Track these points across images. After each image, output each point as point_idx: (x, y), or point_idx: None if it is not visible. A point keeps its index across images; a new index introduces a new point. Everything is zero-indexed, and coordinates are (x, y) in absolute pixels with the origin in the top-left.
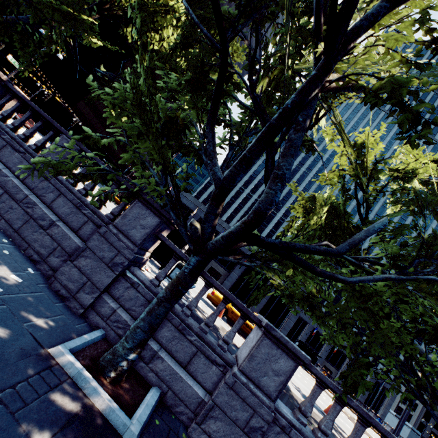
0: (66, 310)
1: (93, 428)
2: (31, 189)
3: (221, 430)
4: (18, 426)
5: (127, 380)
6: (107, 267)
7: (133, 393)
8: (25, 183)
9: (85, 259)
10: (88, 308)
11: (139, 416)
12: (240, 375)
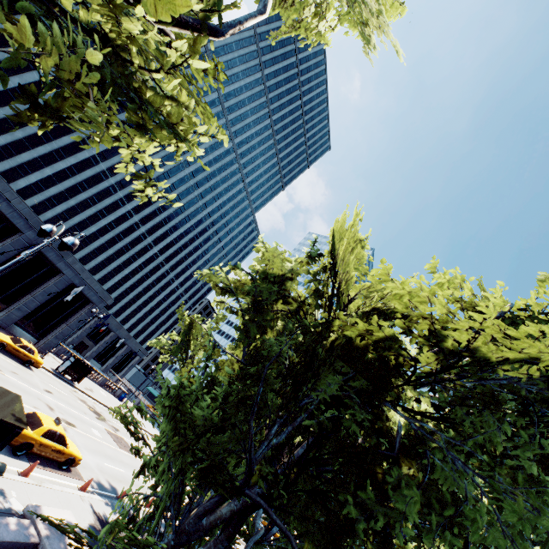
0: None
1: None
2: None
3: None
4: None
5: None
6: None
7: None
8: None
9: None
10: None
11: None
12: None
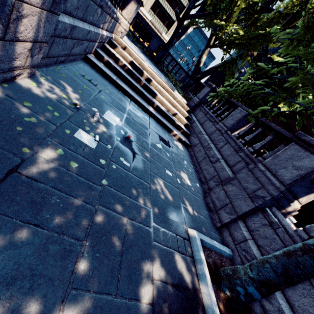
0: (209, 218)
1: None
2: (212, 140)
3: None
4: (151, 250)
5: None
6: (248, 197)
7: None
8: (210, 137)
9: (232, 185)
10: (224, 226)
11: None
12: None
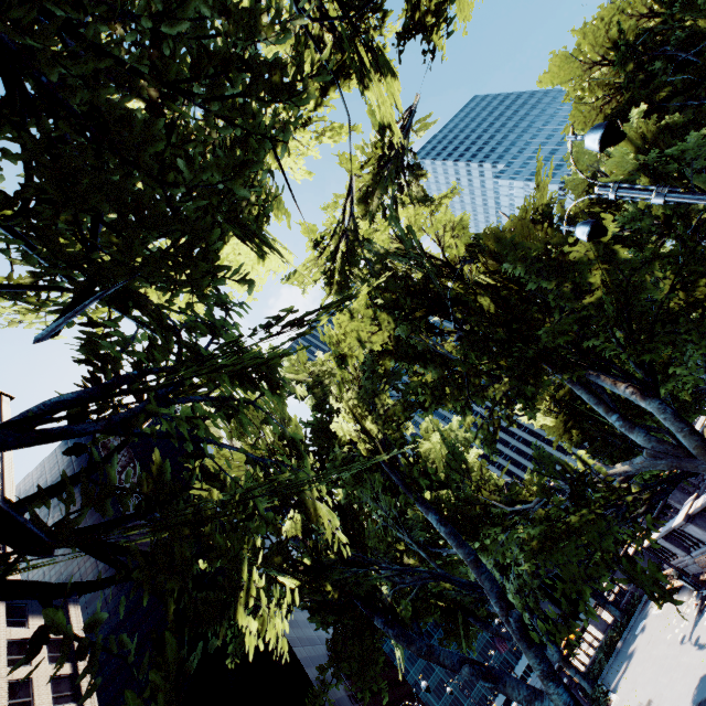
0: None
1: None
2: None
3: None
4: None
5: None
6: None
7: None
8: None
9: None
10: None
11: None
12: None
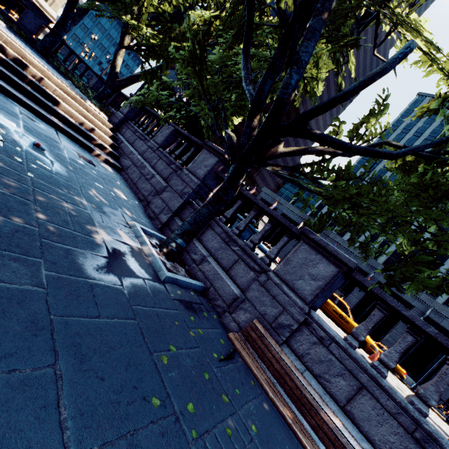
0: (151, 223)
1: (138, 255)
2: (145, 159)
3: (249, 321)
4: (95, 222)
5: (178, 265)
6: (179, 196)
7: (178, 271)
8: (143, 157)
9: (167, 192)
10: (165, 227)
11: (175, 275)
12: (273, 276)
